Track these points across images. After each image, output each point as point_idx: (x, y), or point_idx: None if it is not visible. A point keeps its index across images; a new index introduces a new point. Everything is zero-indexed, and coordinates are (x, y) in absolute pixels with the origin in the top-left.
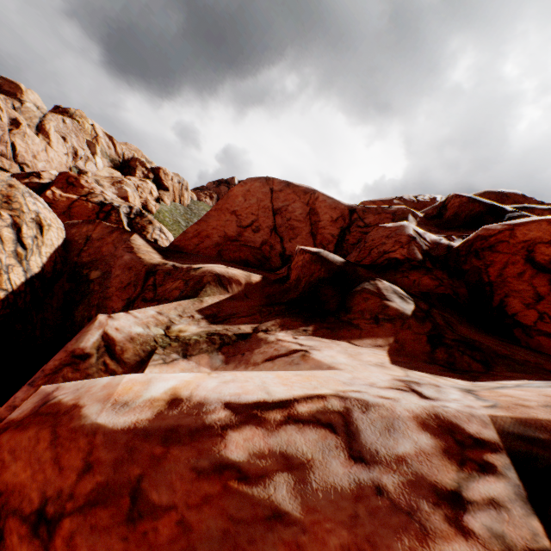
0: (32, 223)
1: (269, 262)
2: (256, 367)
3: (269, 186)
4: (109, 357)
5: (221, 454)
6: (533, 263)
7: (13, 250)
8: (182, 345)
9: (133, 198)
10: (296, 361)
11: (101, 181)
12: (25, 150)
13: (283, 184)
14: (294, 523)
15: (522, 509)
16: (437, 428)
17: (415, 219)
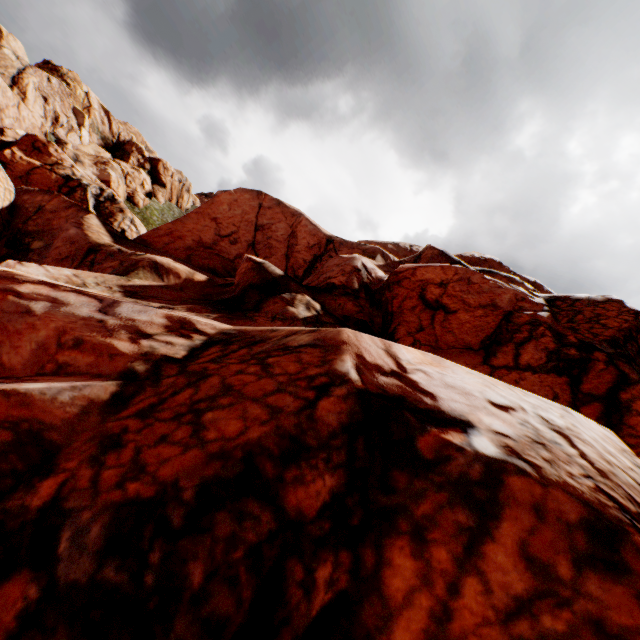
0: None
1: None
2: None
3: (259, 201)
4: None
5: (14, 288)
6: (424, 299)
7: None
8: None
9: (116, 184)
10: None
11: (81, 157)
12: None
13: (274, 202)
14: (36, 316)
15: (184, 348)
16: (177, 320)
17: (385, 260)
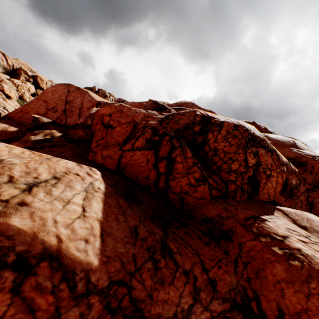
0: None
1: None
2: None
3: (68, 89)
4: None
5: None
6: (103, 124)
7: None
8: None
9: (9, 91)
10: None
11: None
12: None
13: (76, 88)
14: None
15: None
16: None
17: None
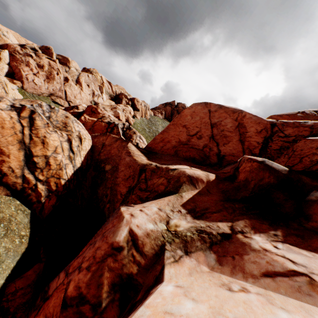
0: (76, 138)
1: (209, 159)
2: (256, 280)
3: (207, 108)
4: (135, 250)
5: None
6: None
7: (68, 155)
8: (182, 242)
9: (121, 117)
10: (305, 289)
11: (105, 108)
12: (70, 94)
13: (217, 106)
14: None
15: None
16: None
17: None
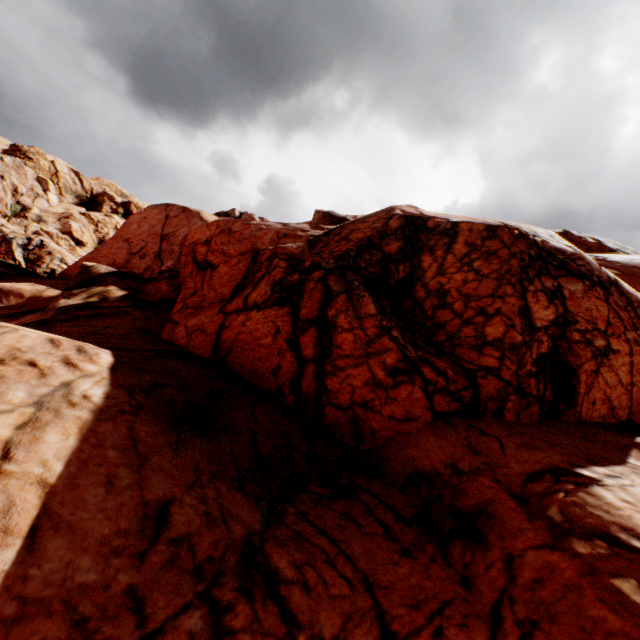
0: None
1: None
2: None
3: (166, 212)
4: None
5: None
6: (197, 262)
7: None
8: None
9: (80, 233)
10: None
11: (45, 217)
12: None
13: (181, 210)
14: None
15: None
16: None
17: None
